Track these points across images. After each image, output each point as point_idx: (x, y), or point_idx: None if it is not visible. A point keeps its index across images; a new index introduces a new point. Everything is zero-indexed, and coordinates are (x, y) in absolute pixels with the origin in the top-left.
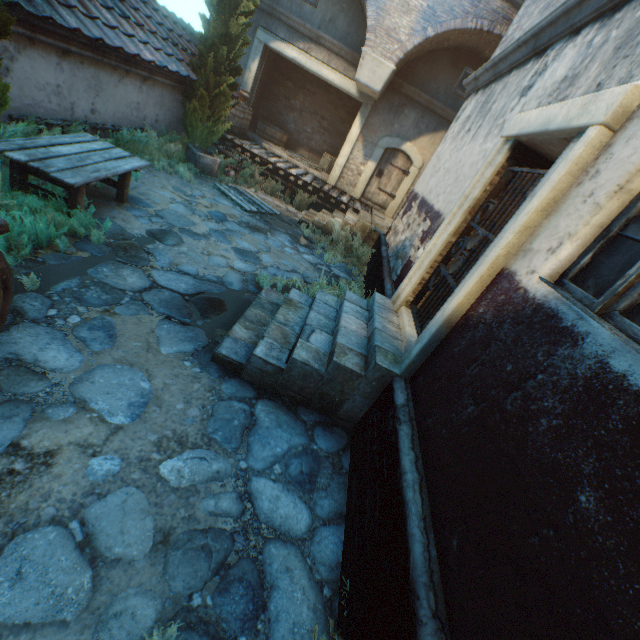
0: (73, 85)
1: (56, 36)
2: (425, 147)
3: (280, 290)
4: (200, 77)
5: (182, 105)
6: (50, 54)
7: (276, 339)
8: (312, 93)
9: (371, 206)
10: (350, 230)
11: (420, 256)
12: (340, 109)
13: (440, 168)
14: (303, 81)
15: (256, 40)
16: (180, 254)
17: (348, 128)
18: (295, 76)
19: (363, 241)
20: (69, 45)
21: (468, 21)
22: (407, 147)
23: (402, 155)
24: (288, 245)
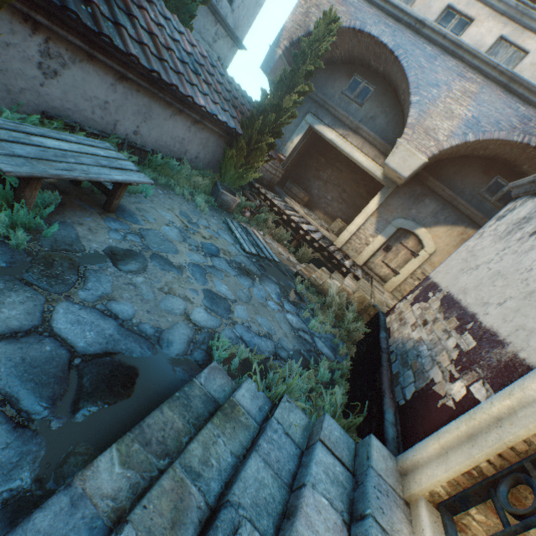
0: (122, 106)
1: (116, 59)
2: (440, 236)
3: (234, 368)
4: (245, 132)
5: (223, 150)
6: (107, 74)
7: (152, 531)
8: (340, 170)
9: (371, 275)
10: (346, 297)
11: (470, 412)
12: (361, 187)
13: (479, 265)
14: (334, 160)
15: (304, 121)
16: (129, 284)
17: (364, 203)
18: (329, 155)
19: (358, 312)
20: (127, 71)
21: (514, 134)
22: (421, 231)
23: (414, 237)
24: (274, 298)
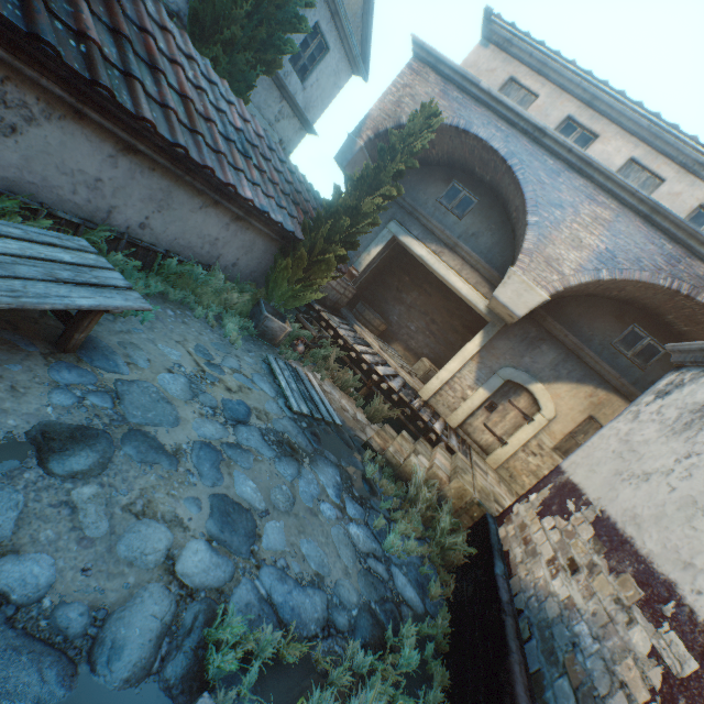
0: (125, 187)
1: (120, 122)
2: (562, 396)
3: (247, 692)
4: (307, 237)
5: (274, 258)
6: (104, 140)
7: None
8: (428, 293)
9: (469, 443)
10: (438, 486)
11: None
12: (455, 318)
13: (651, 475)
14: (422, 280)
15: (386, 229)
16: (61, 505)
17: (459, 339)
18: (415, 273)
19: (455, 512)
20: (137, 140)
21: (659, 277)
22: (537, 388)
23: (527, 394)
24: (331, 495)
